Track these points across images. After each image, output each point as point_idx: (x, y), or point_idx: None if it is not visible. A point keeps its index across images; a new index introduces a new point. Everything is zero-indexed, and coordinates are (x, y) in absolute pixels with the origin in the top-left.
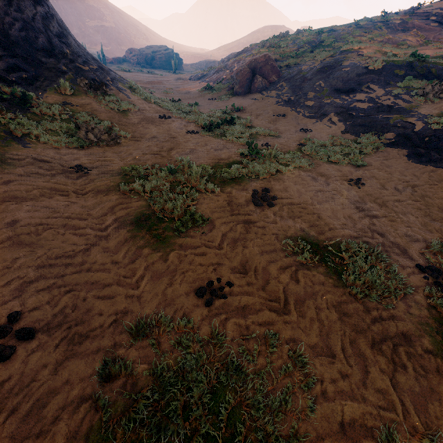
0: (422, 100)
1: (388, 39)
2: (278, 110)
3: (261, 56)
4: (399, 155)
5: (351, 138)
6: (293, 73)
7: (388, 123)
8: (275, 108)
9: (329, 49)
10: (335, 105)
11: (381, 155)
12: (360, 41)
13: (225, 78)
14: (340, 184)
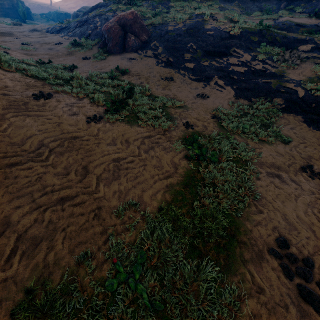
0: (285, 65)
1: (221, 7)
2: (163, 72)
3: (128, 13)
4: (297, 121)
5: (246, 103)
6: (161, 32)
7: (271, 88)
8: (159, 69)
9: (181, 11)
10: (215, 68)
11: (284, 122)
12: (204, 6)
13: (91, 33)
14: (305, 179)
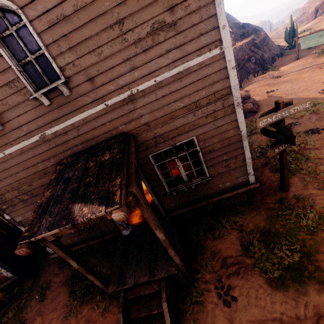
0: None
1: None
2: None
3: (320, 2)
4: None
5: None
6: None
7: None
8: None
9: None
10: None
11: None
12: None
13: (304, 18)
14: None
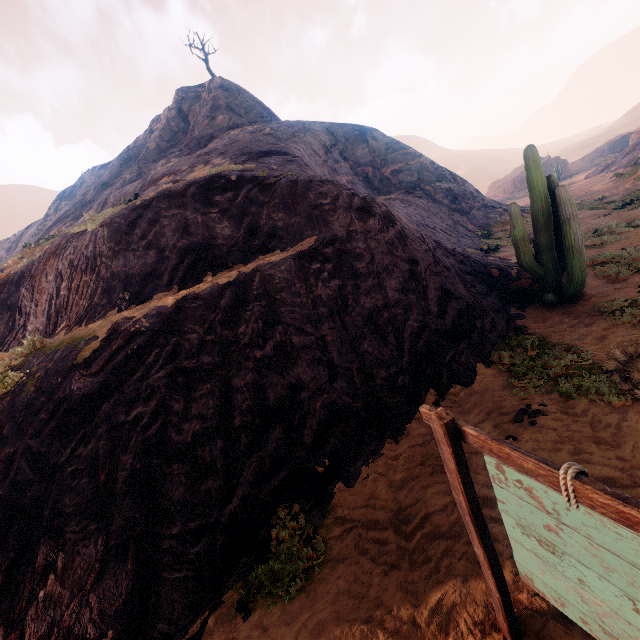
0: None
1: None
2: None
3: None
4: None
5: None
6: None
7: None
8: None
9: None
10: None
11: None
12: None
13: None
14: None
